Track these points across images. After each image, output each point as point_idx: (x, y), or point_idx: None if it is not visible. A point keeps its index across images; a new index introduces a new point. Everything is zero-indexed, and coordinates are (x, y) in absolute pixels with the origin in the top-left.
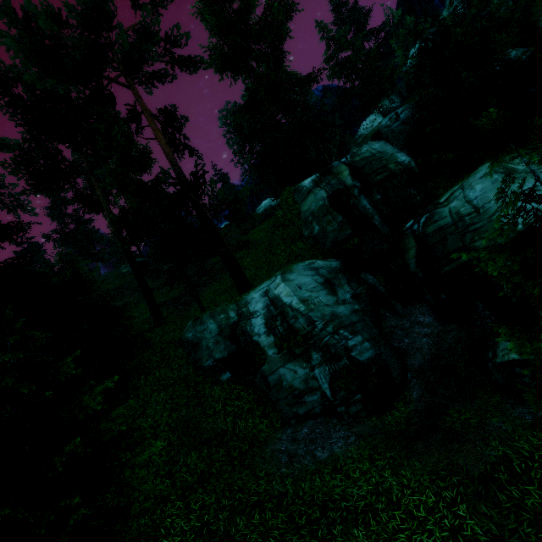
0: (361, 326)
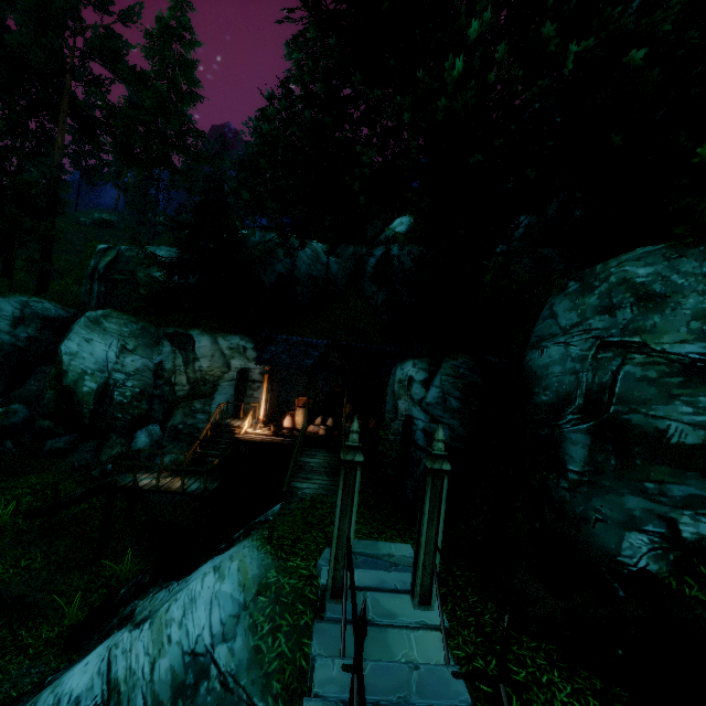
0: (5, 354)
